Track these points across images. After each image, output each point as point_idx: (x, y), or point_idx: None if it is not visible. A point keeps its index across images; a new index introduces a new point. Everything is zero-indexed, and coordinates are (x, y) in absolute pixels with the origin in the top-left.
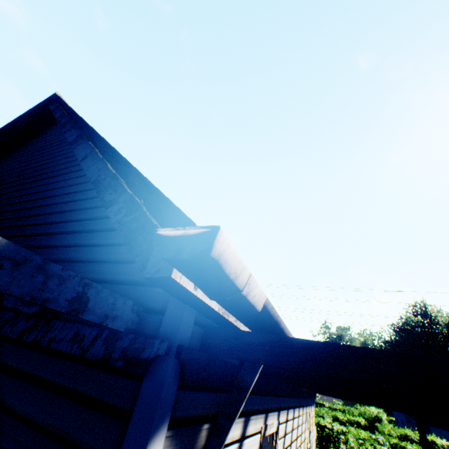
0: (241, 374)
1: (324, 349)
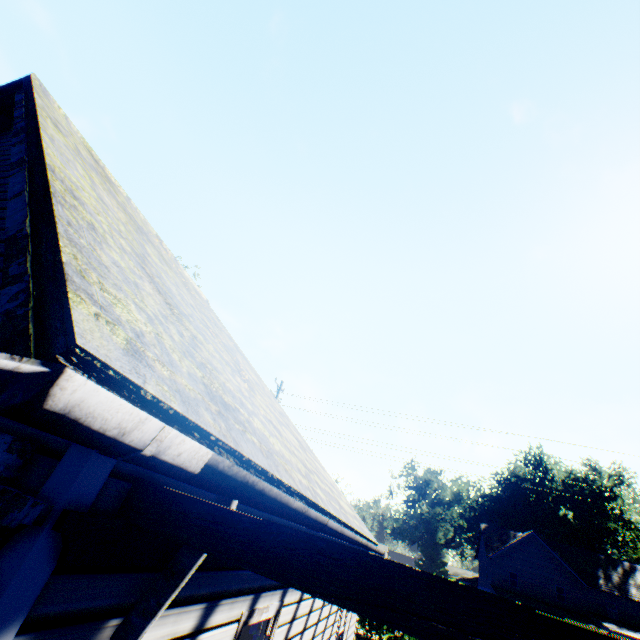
0: (180, 553)
1: (276, 537)
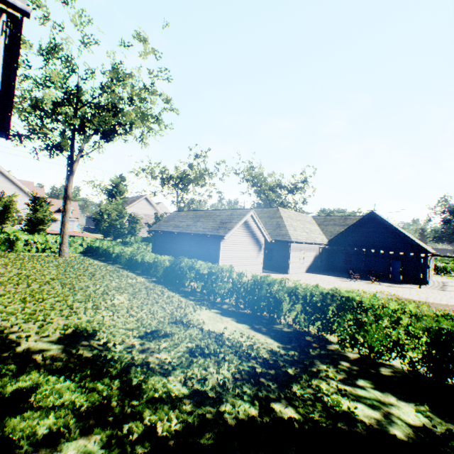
0: (430, 257)
1: (437, 256)
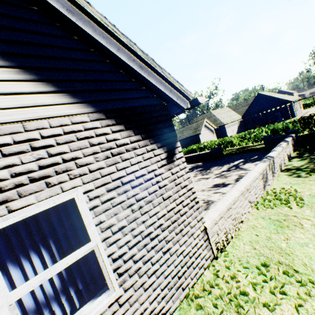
0: (293, 103)
1: (296, 101)
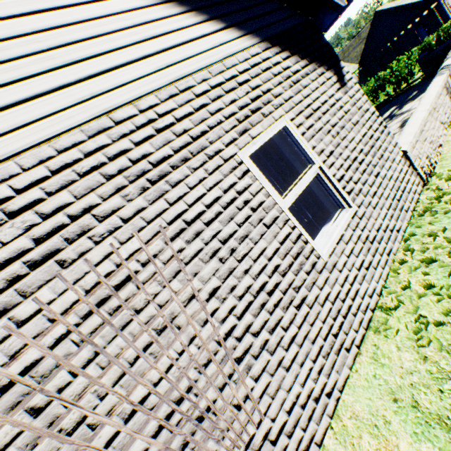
0: None
1: None
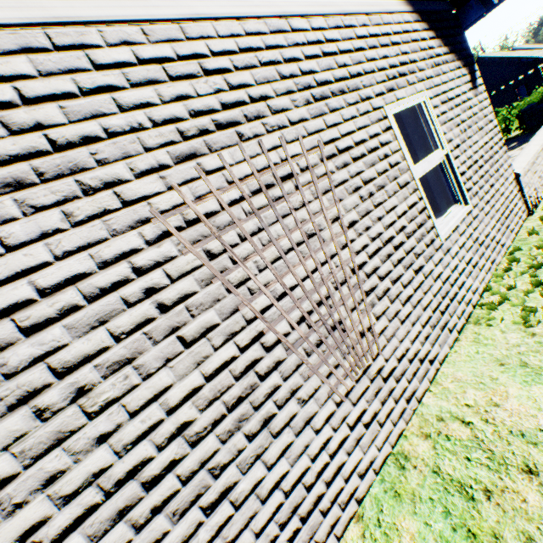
0: None
1: None
